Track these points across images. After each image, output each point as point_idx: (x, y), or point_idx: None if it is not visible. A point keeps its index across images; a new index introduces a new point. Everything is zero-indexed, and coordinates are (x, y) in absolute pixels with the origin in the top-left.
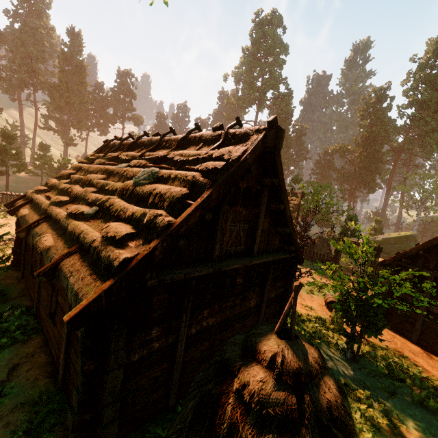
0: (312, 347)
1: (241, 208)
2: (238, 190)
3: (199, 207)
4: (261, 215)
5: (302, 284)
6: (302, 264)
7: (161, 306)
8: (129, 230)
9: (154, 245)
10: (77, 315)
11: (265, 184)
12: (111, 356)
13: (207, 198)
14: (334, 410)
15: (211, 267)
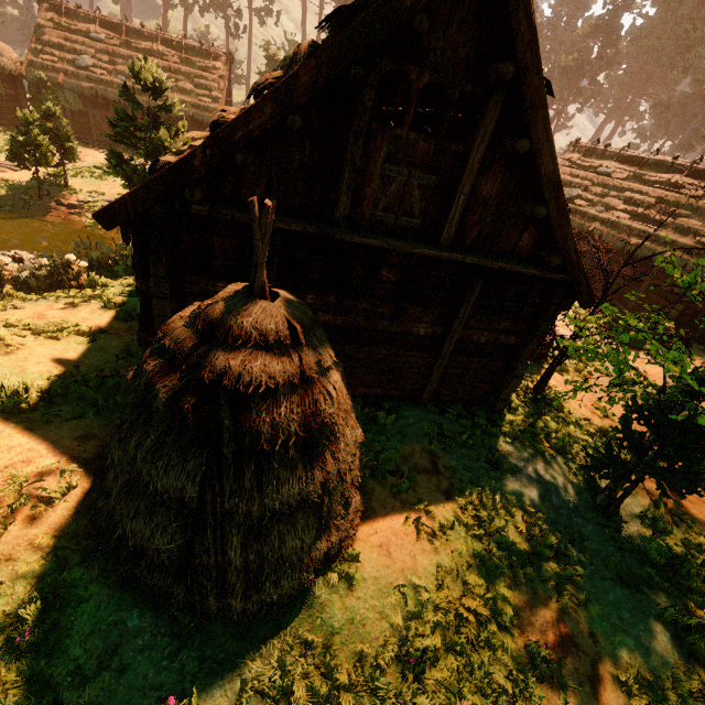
0: (279, 318)
1: (412, 133)
2: (409, 90)
3: (270, 99)
4: (471, 162)
5: (267, 206)
6: (584, 307)
7: (229, 255)
8: (198, 136)
9: (192, 149)
10: (102, 212)
11: (489, 81)
12: (150, 279)
13: (286, 82)
14: (228, 378)
15: (316, 226)
